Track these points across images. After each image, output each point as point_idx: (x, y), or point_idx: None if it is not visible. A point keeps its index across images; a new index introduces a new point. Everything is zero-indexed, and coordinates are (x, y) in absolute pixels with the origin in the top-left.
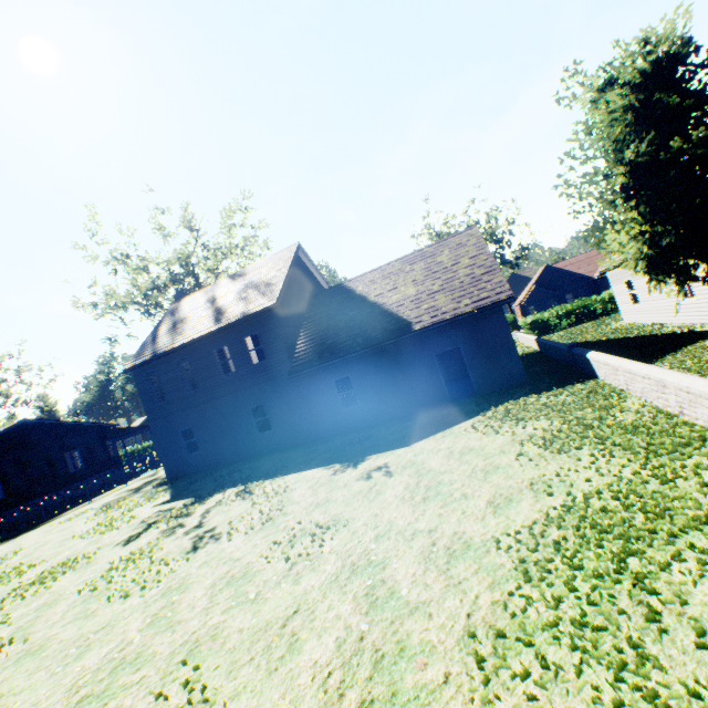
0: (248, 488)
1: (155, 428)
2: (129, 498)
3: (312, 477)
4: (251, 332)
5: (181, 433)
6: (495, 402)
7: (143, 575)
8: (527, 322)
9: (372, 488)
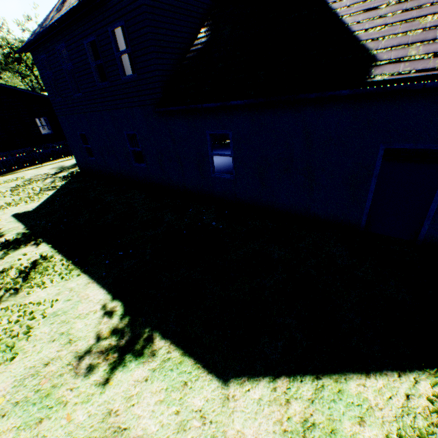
0: (38, 266)
1: (62, 123)
2: (41, 181)
3: (68, 326)
4: (117, 20)
5: (79, 136)
6: None
7: None
8: None
9: None
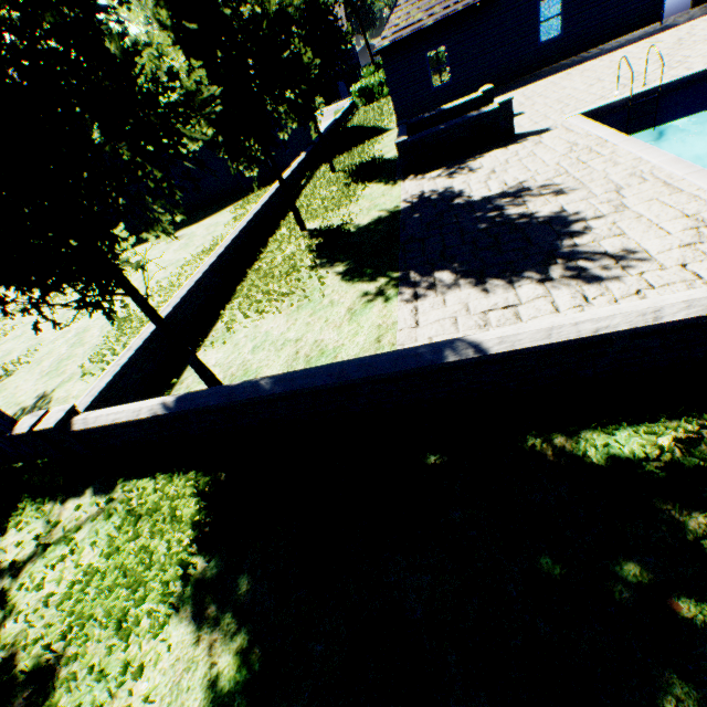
0: None
1: None
2: None
3: (148, 247)
4: None
5: None
6: (258, 189)
7: (65, 298)
8: (356, 90)
9: (168, 248)
